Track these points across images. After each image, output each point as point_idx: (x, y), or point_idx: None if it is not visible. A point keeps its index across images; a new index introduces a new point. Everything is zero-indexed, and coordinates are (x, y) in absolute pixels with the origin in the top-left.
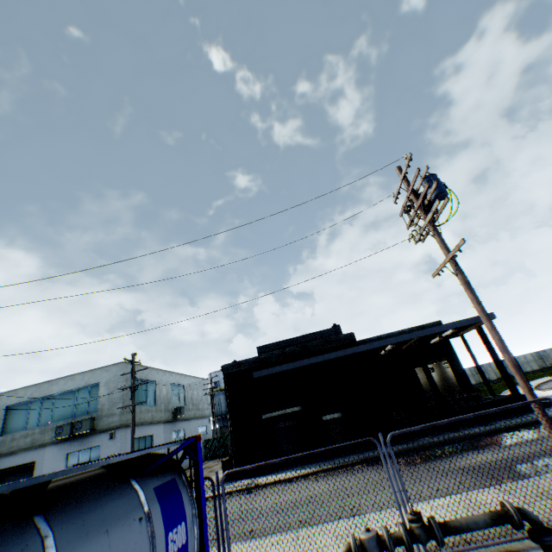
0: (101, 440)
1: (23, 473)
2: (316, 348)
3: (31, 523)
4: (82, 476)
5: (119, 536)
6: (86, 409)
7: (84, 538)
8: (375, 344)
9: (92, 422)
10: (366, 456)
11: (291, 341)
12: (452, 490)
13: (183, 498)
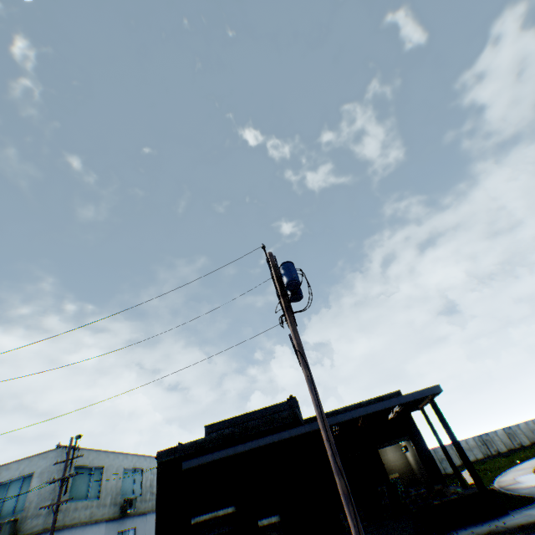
0: None
1: None
2: (256, 428)
3: None
4: None
5: None
6: (13, 506)
7: None
8: (314, 425)
9: (14, 525)
10: None
11: (242, 417)
12: None
13: None
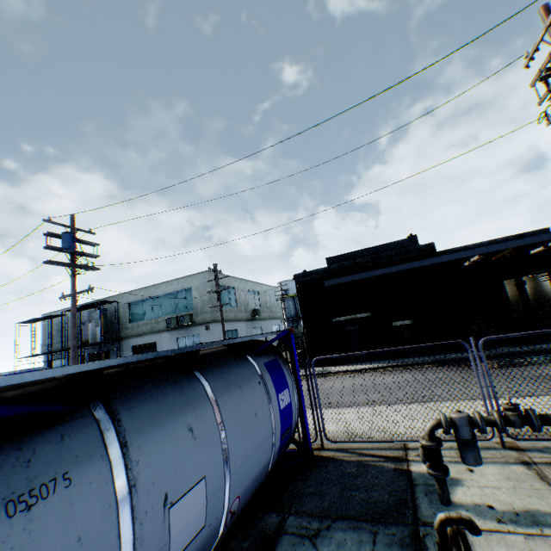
0: (199, 331)
1: (150, 349)
2: (389, 258)
3: (193, 376)
4: (213, 350)
5: (248, 392)
6: (184, 307)
7: (227, 390)
8: (459, 255)
9: (191, 317)
10: (435, 359)
11: (362, 252)
12: (534, 393)
13: (284, 373)
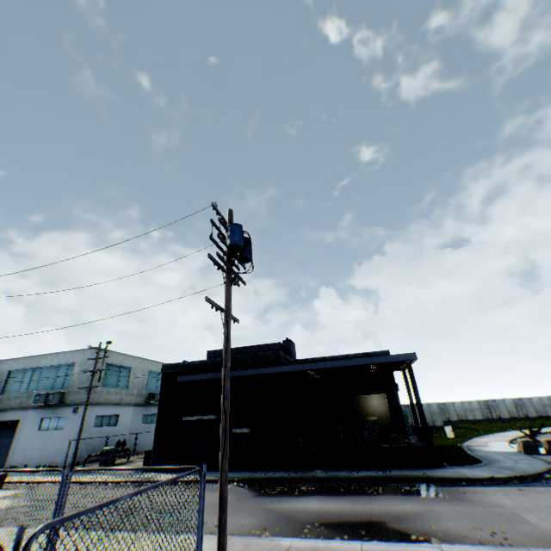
0: (67, 412)
1: (11, 428)
2: (243, 361)
3: None
4: None
5: None
6: (63, 383)
7: None
8: (290, 368)
9: (62, 396)
10: (249, 476)
11: (239, 350)
12: None
13: None
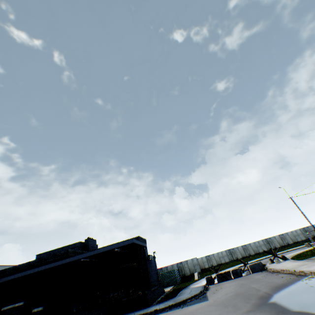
0: None
1: None
2: (47, 259)
3: None
4: None
5: None
6: None
7: None
8: (67, 260)
9: None
10: None
11: (56, 250)
12: None
13: None
